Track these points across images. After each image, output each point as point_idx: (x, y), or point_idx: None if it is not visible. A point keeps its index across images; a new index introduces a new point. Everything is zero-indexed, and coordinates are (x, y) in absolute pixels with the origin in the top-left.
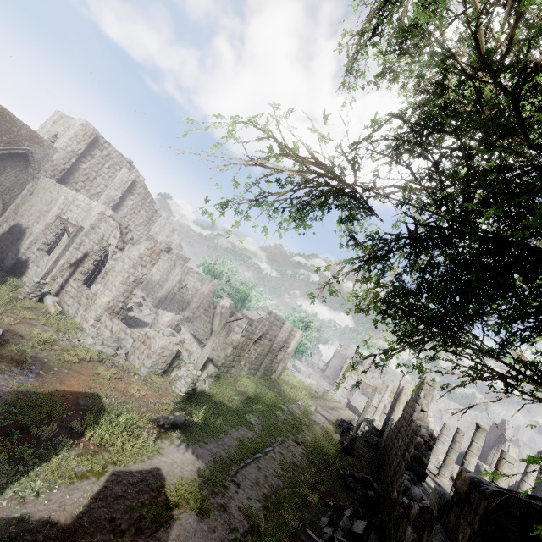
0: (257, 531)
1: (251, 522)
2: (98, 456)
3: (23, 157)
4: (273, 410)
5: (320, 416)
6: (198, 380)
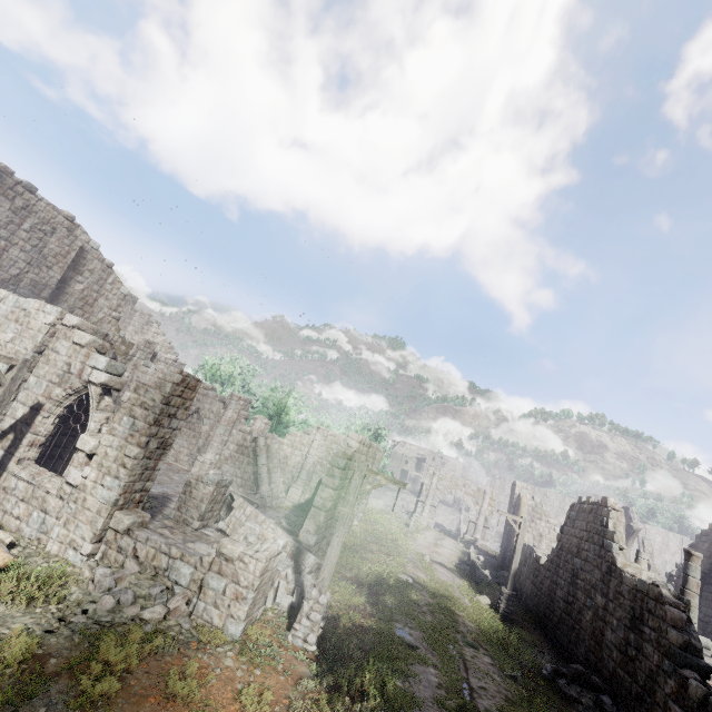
0: None
1: None
2: None
3: None
4: (405, 593)
5: (440, 567)
6: (306, 595)
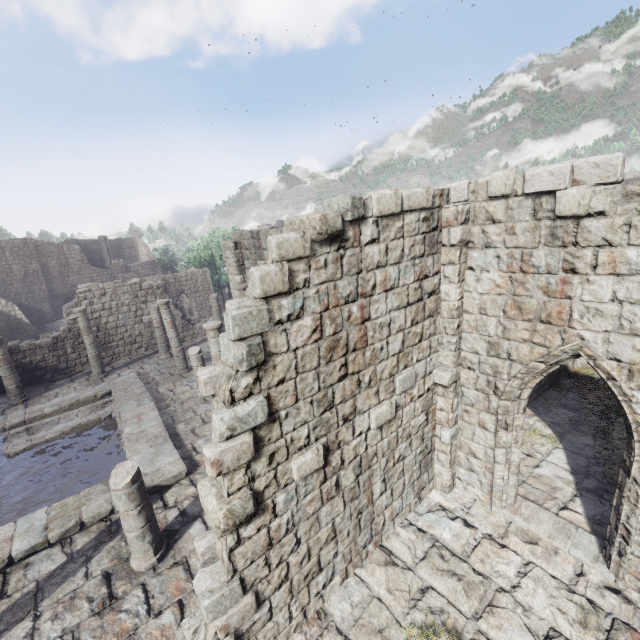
0: None
1: None
2: None
3: None
4: None
5: None
6: None
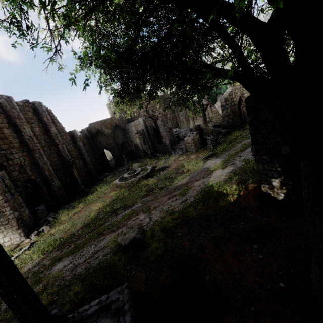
0: (248, 162)
1: (245, 162)
2: (187, 173)
3: (116, 127)
4: None
5: None
6: (218, 139)
